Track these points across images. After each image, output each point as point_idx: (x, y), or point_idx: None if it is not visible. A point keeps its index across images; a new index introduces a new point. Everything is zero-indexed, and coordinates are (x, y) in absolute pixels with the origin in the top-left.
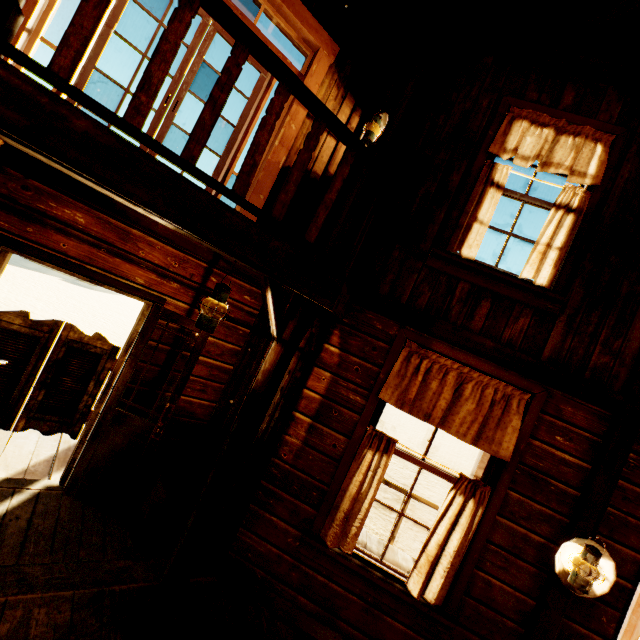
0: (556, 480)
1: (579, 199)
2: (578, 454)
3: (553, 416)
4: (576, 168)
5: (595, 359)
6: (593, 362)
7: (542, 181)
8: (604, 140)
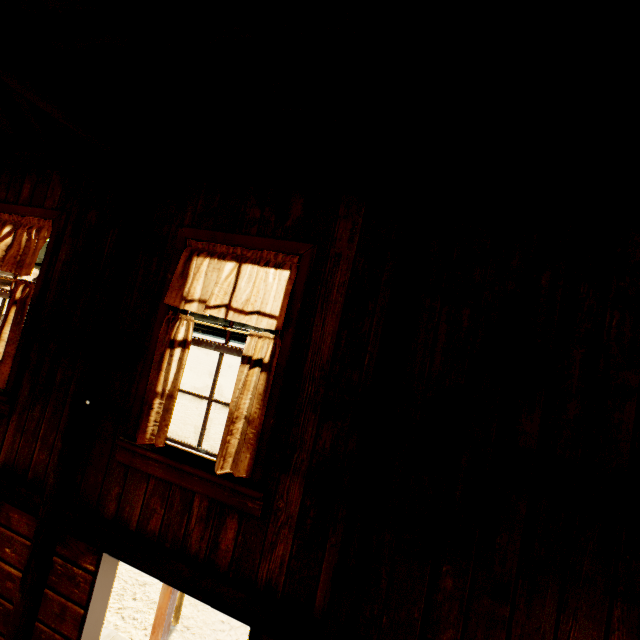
0: (5, 598)
1: (25, 291)
2: (21, 566)
3: (5, 526)
4: (27, 259)
5: (37, 457)
6: (35, 461)
7: (4, 278)
8: (48, 226)
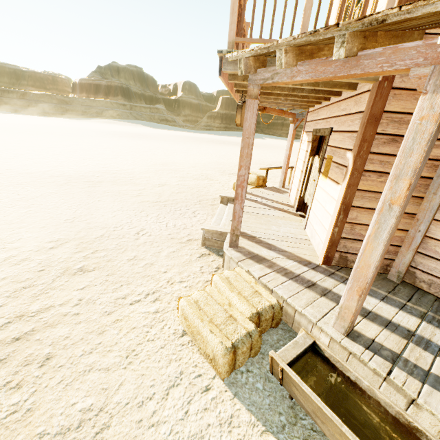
0: None
1: None
2: None
3: None
4: None
5: None
6: None
7: None
8: None
